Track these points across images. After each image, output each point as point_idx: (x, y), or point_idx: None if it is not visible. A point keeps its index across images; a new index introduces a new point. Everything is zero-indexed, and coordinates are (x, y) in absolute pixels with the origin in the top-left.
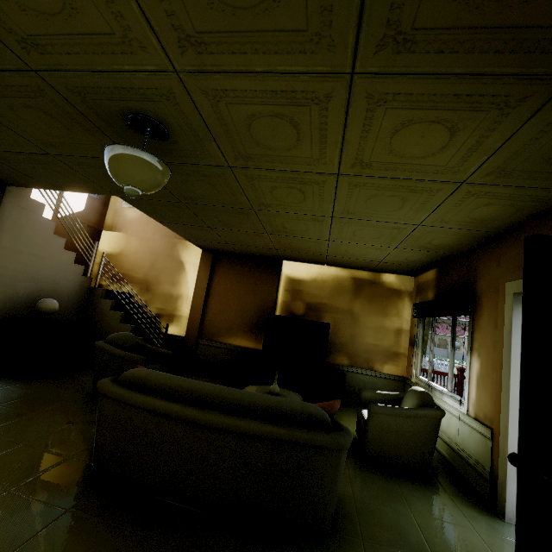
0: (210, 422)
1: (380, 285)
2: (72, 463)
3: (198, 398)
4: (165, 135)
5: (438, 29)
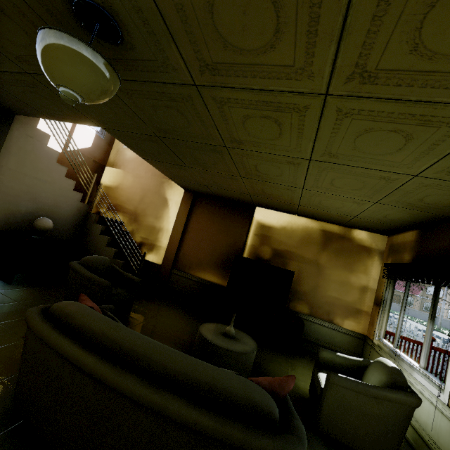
0: (122, 389)
1: (350, 241)
2: None
3: (120, 352)
4: (118, 35)
5: None
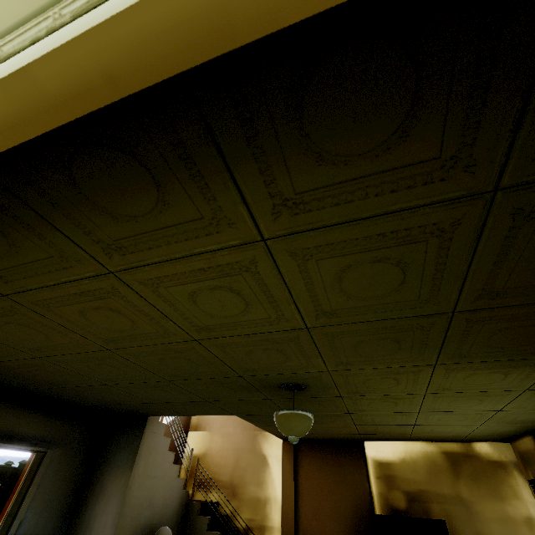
0: None
1: (477, 458)
2: None
3: None
4: (302, 389)
5: (482, 352)
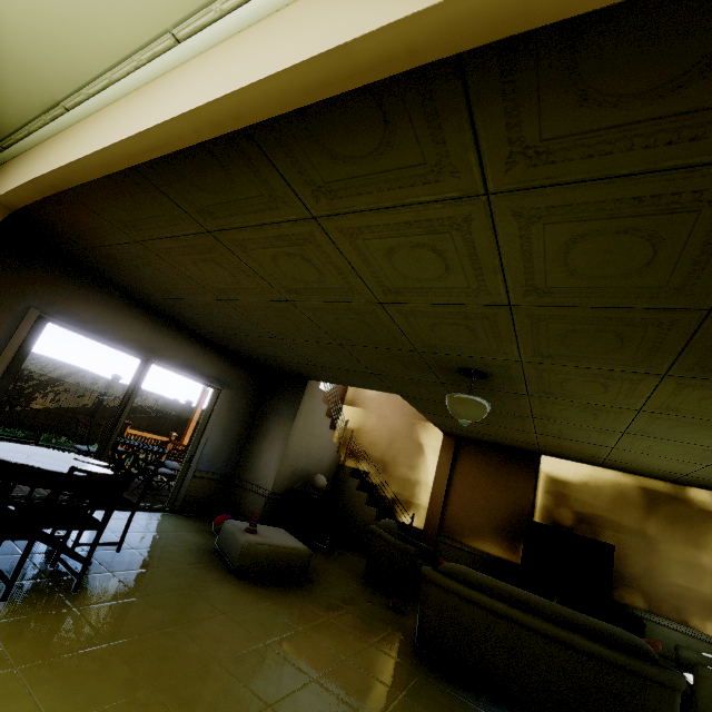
0: (535, 626)
1: (686, 503)
2: (395, 637)
3: (518, 602)
4: (484, 378)
5: None
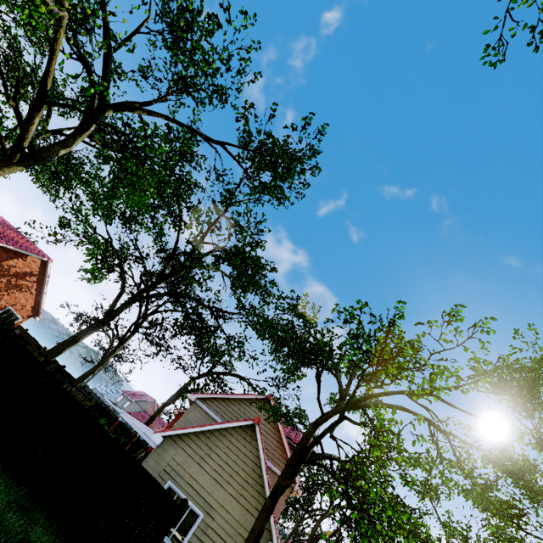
0: None
1: None
2: None
3: None
4: None
5: None
